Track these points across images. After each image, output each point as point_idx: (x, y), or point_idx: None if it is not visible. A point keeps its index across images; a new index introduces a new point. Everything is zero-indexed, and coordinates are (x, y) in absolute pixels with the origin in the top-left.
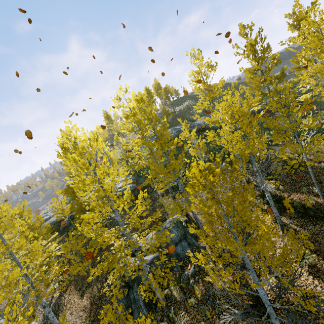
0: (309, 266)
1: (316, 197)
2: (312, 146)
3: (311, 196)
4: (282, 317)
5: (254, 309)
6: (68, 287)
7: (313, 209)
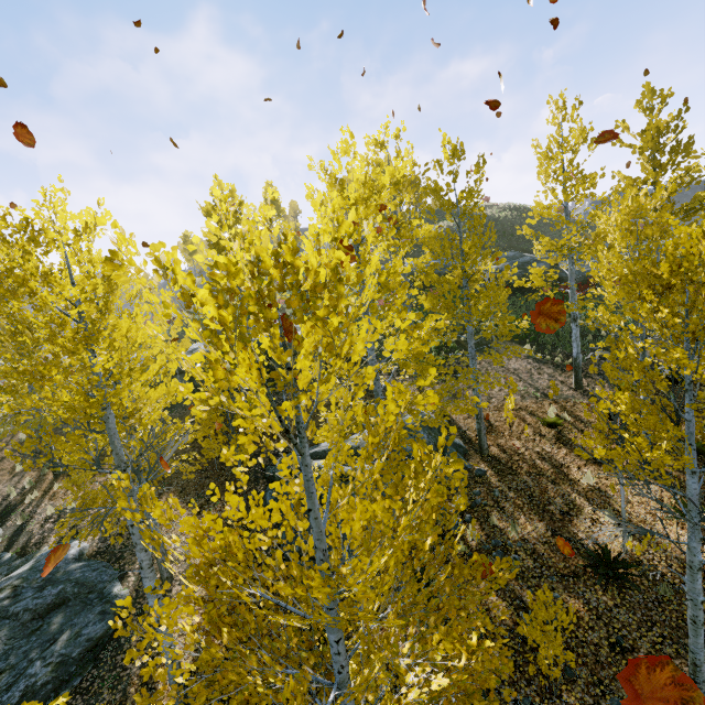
0: None
1: None
2: None
3: None
4: (644, 590)
5: (589, 574)
6: (162, 495)
7: None
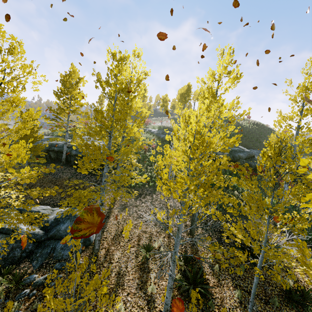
0: None
1: None
2: None
3: (238, 311)
4: None
5: None
6: None
7: None
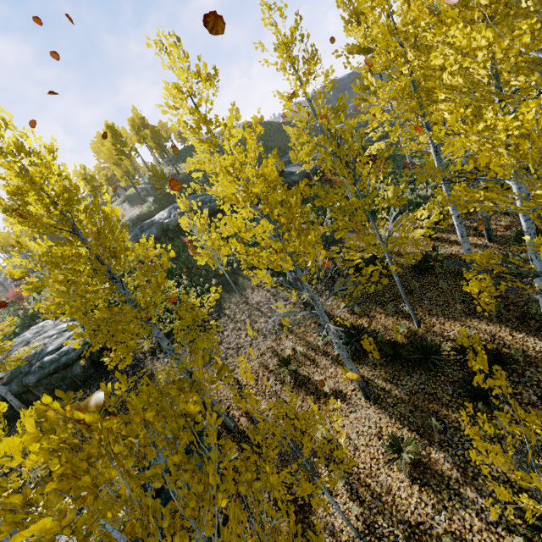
0: (410, 463)
1: (408, 320)
2: (393, 228)
3: (401, 320)
4: None
5: None
6: None
7: (406, 347)
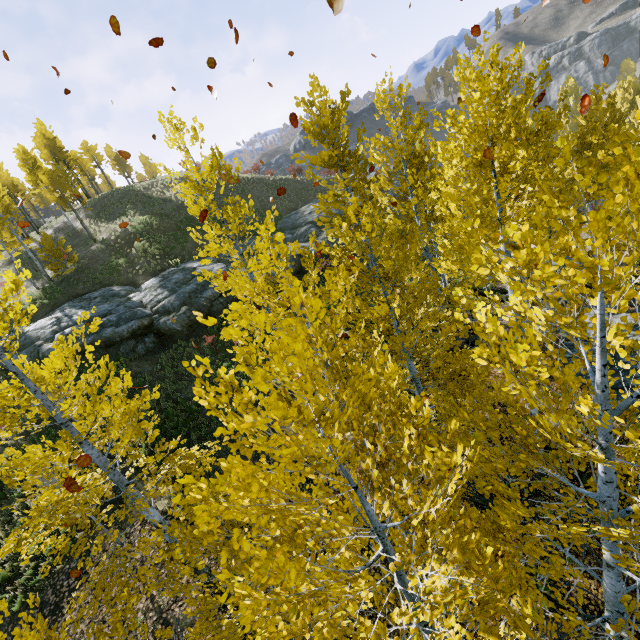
0: None
1: None
2: None
3: None
4: None
5: None
6: None
7: None
